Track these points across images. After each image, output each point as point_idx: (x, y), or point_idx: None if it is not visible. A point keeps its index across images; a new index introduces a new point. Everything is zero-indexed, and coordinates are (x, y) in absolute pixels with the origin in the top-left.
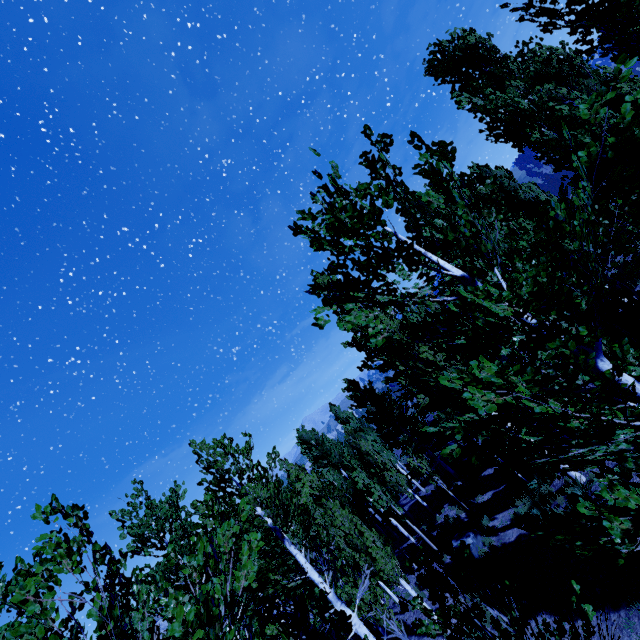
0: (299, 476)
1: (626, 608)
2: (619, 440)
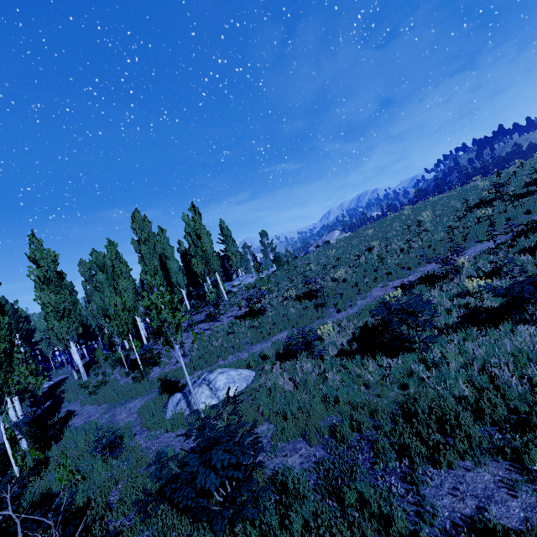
0: None
1: None
2: None
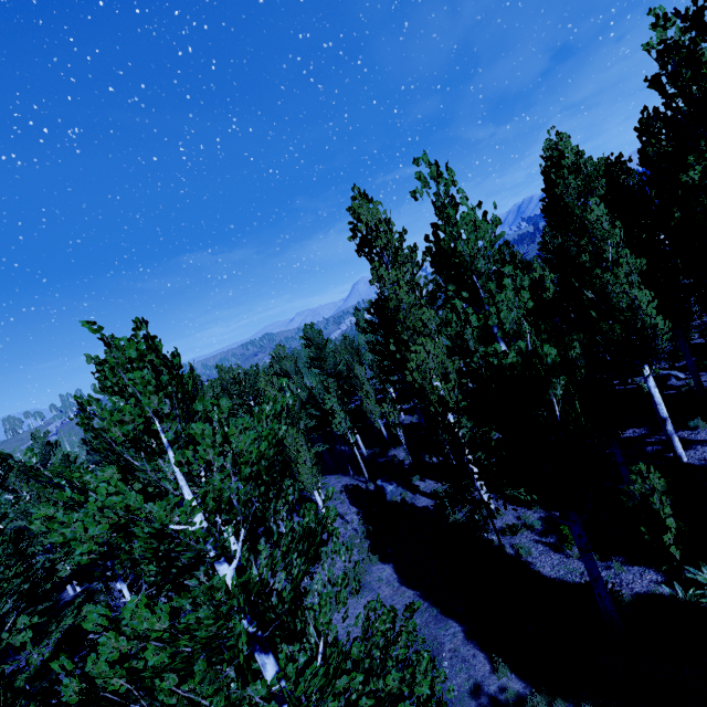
0: (265, 388)
1: (430, 604)
2: (248, 690)
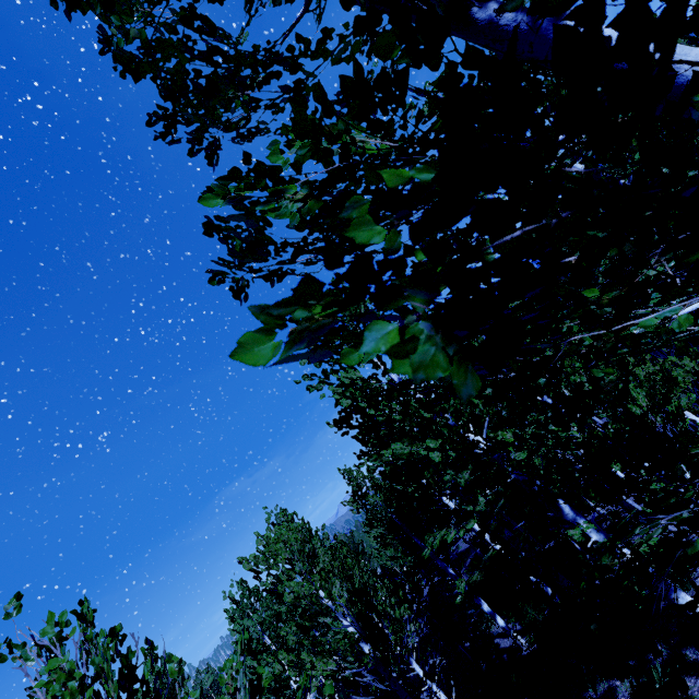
0: None
1: None
2: None
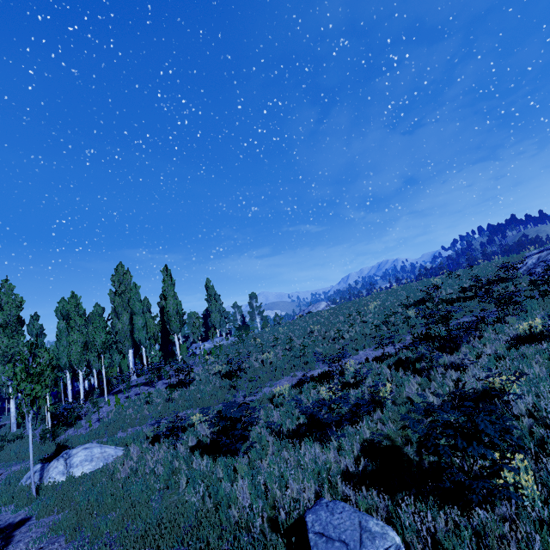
0: None
1: None
2: None
